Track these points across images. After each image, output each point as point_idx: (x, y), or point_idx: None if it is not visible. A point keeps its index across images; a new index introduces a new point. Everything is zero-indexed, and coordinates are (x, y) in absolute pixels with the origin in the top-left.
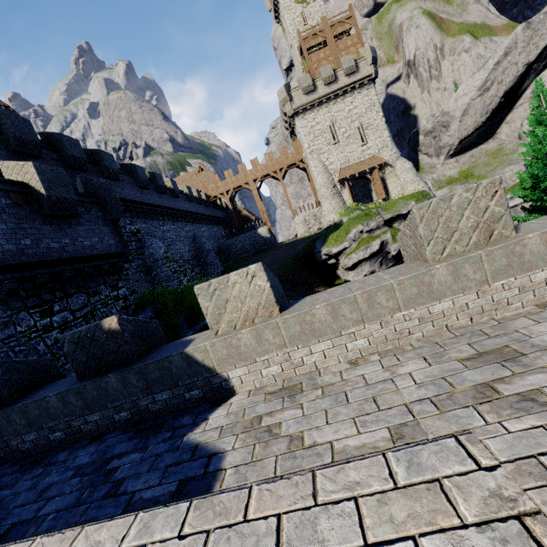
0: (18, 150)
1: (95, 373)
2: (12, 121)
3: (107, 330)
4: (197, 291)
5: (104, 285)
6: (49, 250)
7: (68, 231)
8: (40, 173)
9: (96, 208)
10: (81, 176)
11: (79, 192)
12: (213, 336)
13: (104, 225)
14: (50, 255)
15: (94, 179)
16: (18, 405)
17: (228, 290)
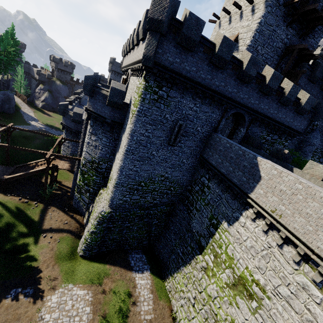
0: (310, 80)
1: (272, 156)
2: (320, 69)
3: (284, 152)
4: (309, 161)
5: (284, 138)
6: (285, 121)
7: (295, 118)
8: (308, 99)
9: (311, 114)
10: (320, 100)
11: (312, 106)
12: (301, 171)
13: (307, 121)
14: (284, 122)
15: (322, 104)
16: (256, 149)
17: (316, 166)
